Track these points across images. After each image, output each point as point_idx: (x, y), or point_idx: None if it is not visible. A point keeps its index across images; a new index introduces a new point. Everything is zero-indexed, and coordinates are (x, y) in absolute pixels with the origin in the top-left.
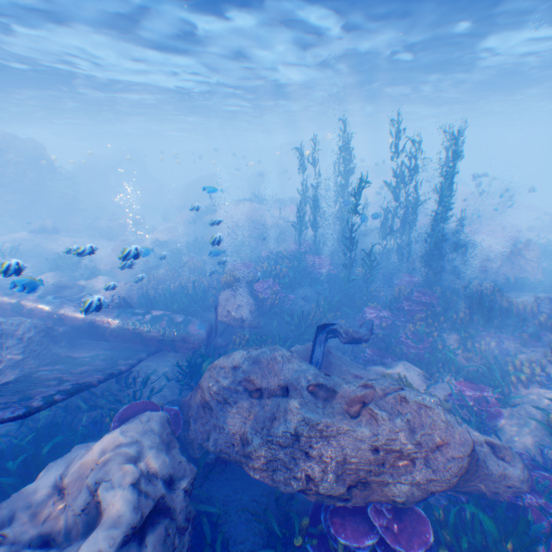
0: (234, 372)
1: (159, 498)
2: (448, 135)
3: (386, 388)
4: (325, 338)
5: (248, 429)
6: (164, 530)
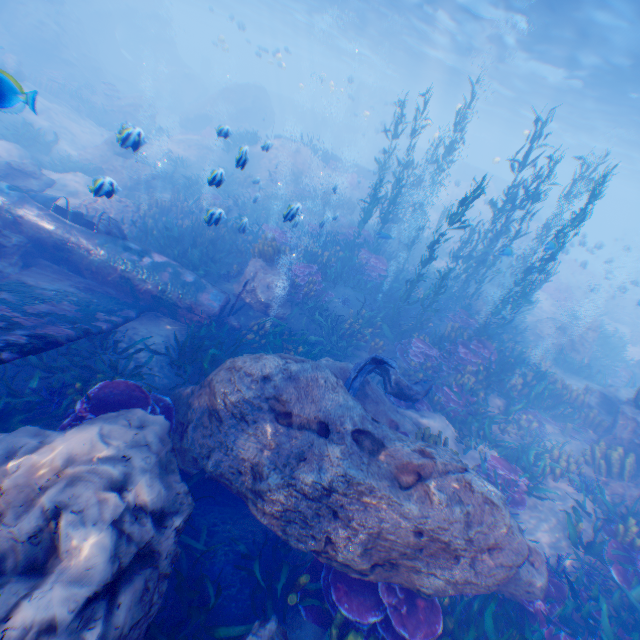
0: (262, 384)
1: (146, 542)
2: (585, 167)
3: (448, 464)
4: (373, 368)
5: (266, 463)
6: (144, 584)
